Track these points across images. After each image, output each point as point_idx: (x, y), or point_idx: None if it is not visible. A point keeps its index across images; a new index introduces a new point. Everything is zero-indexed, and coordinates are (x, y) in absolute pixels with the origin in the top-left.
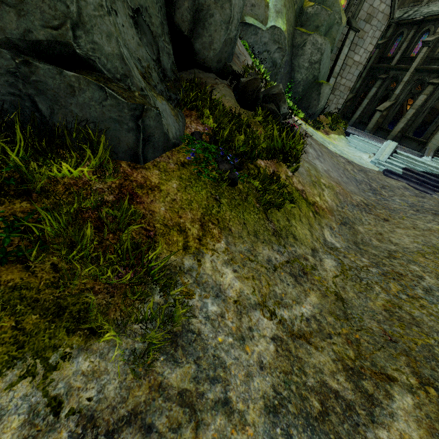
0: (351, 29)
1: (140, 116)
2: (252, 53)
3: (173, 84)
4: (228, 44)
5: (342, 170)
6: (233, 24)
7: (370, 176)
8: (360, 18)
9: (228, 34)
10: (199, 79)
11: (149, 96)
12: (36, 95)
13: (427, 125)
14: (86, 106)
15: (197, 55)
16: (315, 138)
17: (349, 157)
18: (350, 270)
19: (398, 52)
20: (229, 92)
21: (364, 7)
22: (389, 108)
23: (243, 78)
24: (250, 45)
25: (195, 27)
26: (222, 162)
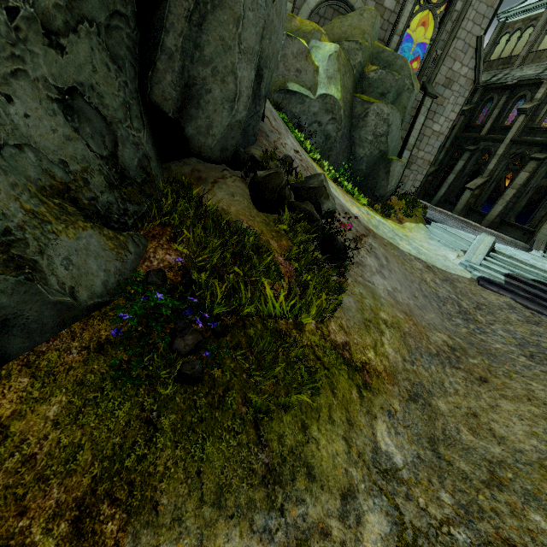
0: (427, 95)
1: None
2: (299, 124)
3: (138, 188)
4: (236, 128)
5: (418, 283)
6: (241, 102)
7: (458, 289)
8: (438, 83)
9: (234, 115)
10: (195, 173)
11: (26, 240)
12: None
13: (533, 205)
14: None
15: (189, 142)
16: (380, 235)
17: (429, 258)
18: (415, 545)
19: (488, 120)
20: (242, 188)
21: (442, 71)
22: (482, 185)
23: (260, 171)
24: (295, 115)
25: (185, 106)
26: (185, 329)
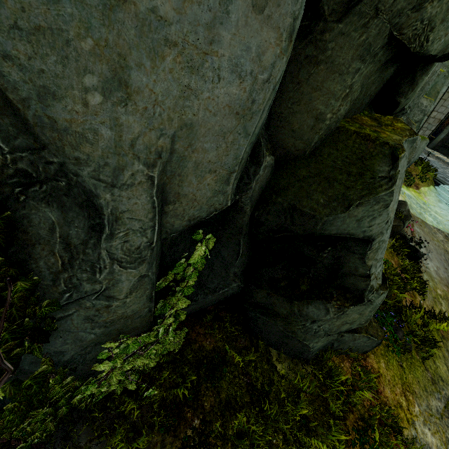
0: None
1: (380, 343)
2: None
3: None
4: None
5: (443, 254)
6: None
7: None
8: None
9: None
10: None
11: None
12: (336, 342)
13: None
14: (356, 343)
15: None
16: (415, 216)
17: (444, 226)
18: None
19: None
20: None
21: None
22: None
23: None
24: None
25: None
26: (396, 328)
